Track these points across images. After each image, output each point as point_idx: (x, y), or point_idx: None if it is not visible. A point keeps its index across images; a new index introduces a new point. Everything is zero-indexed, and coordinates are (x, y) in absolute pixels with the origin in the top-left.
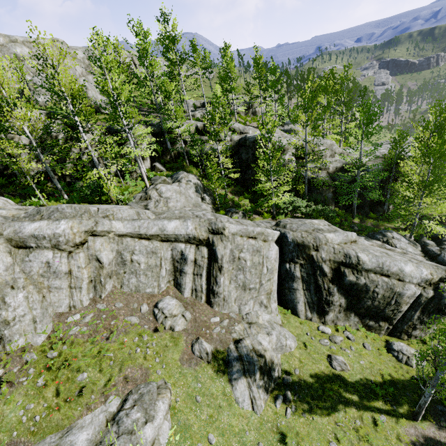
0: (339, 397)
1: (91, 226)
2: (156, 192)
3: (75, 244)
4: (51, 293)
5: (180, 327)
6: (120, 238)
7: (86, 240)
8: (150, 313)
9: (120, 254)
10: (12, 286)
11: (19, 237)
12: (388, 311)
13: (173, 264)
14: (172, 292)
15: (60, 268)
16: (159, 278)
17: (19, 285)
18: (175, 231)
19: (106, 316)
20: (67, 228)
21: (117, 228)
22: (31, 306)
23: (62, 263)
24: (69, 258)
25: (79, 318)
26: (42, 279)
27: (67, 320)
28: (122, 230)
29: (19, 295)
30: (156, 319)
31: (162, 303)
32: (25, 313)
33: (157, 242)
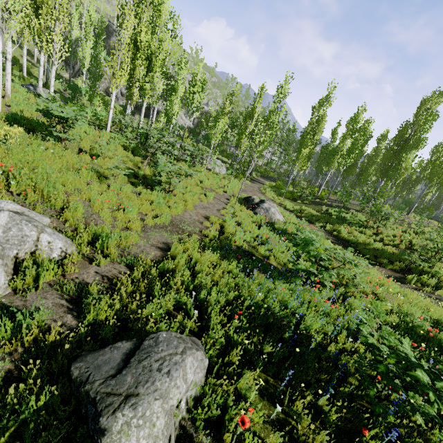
0: (20, 47)
1: None
2: None
3: None
4: None
5: None
6: None
7: None
8: None
9: None
10: None
11: None
12: (73, 62)
13: None
14: None
15: None
16: None
17: None
18: None
19: None
20: None
21: None
22: None
23: None
24: None
25: None
26: None
27: None
28: None
29: None
30: None
31: None
32: None
33: None
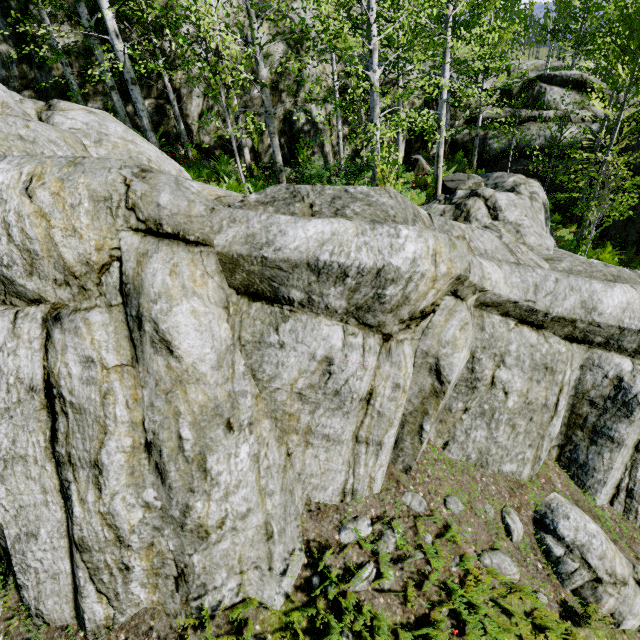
0: None
1: (467, 263)
2: (484, 206)
3: (409, 315)
4: (310, 449)
5: (635, 622)
6: (478, 313)
7: (434, 307)
8: (530, 544)
9: (469, 359)
10: (227, 422)
11: (264, 261)
12: None
13: (572, 406)
14: (559, 481)
15: (356, 384)
16: (541, 440)
17: (241, 417)
18: (624, 316)
19: (433, 540)
20: (424, 254)
21: (492, 283)
22: (262, 486)
23: (366, 368)
24: (378, 356)
25: (367, 535)
26: (296, 404)
27: (339, 534)
28: (502, 290)
29: (241, 449)
30: (554, 571)
31: (567, 524)
32: (249, 507)
33: (559, 341)
